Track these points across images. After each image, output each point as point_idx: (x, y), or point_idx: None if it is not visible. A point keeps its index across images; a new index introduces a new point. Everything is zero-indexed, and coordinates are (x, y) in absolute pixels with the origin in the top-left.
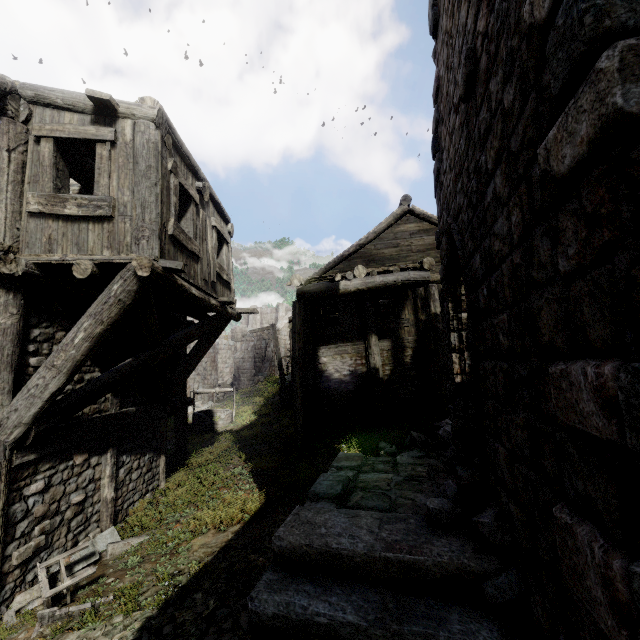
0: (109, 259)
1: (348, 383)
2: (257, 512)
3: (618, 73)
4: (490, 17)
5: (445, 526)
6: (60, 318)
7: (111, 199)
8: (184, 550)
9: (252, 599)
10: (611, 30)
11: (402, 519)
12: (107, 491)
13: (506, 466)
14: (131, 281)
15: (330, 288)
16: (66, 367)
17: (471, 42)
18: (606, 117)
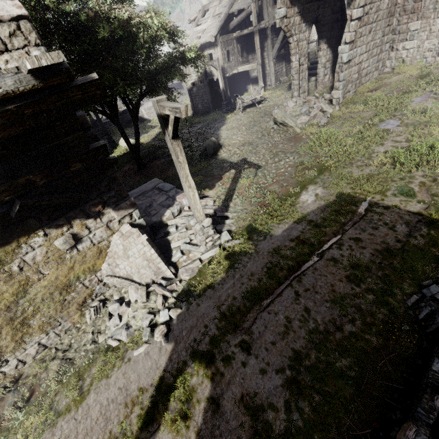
0: None
1: None
2: None
3: None
4: None
5: None
6: (274, 32)
7: None
8: None
9: None
10: None
11: None
12: (284, 70)
13: None
14: None
15: None
16: (279, 43)
17: None
18: None
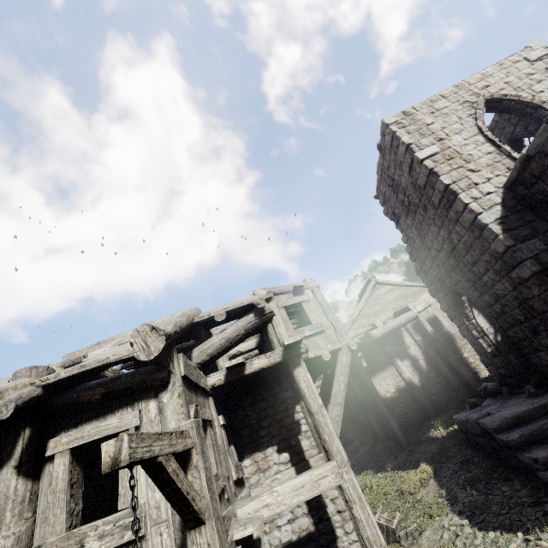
0: (335, 347)
1: (398, 397)
2: (434, 470)
3: (531, 266)
4: (462, 238)
5: (541, 394)
6: None
7: (321, 323)
8: (421, 497)
9: (507, 437)
10: (523, 259)
11: (524, 402)
12: None
13: (547, 356)
14: (349, 353)
15: (368, 338)
16: (343, 402)
17: (447, 238)
18: (533, 271)
